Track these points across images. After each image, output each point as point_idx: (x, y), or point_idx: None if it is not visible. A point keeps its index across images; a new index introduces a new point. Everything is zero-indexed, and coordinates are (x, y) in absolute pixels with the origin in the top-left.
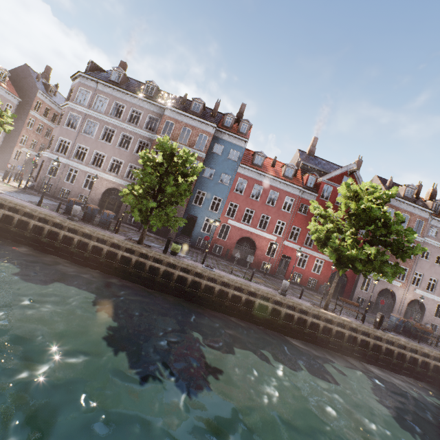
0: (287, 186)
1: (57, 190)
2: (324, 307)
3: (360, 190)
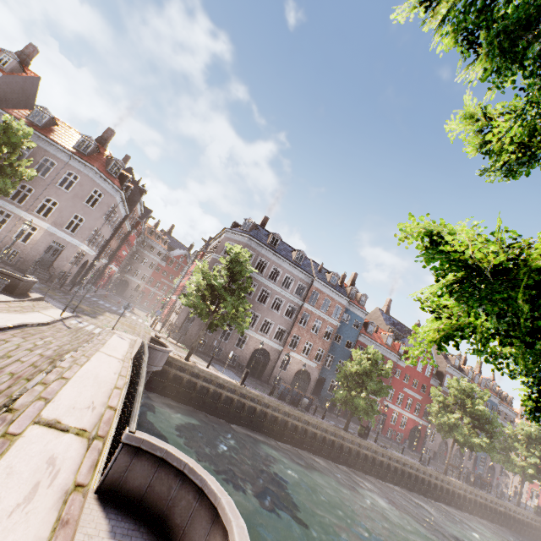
0: (389, 354)
1: (211, 347)
2: (445, 473)
3: (465, 386)
